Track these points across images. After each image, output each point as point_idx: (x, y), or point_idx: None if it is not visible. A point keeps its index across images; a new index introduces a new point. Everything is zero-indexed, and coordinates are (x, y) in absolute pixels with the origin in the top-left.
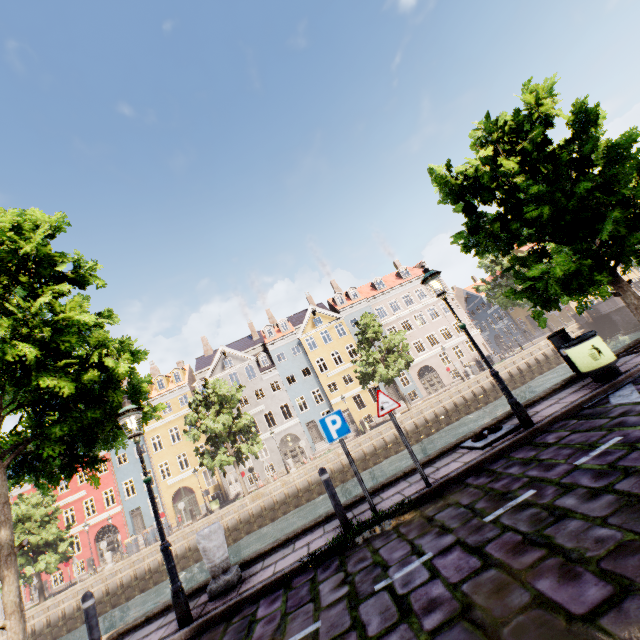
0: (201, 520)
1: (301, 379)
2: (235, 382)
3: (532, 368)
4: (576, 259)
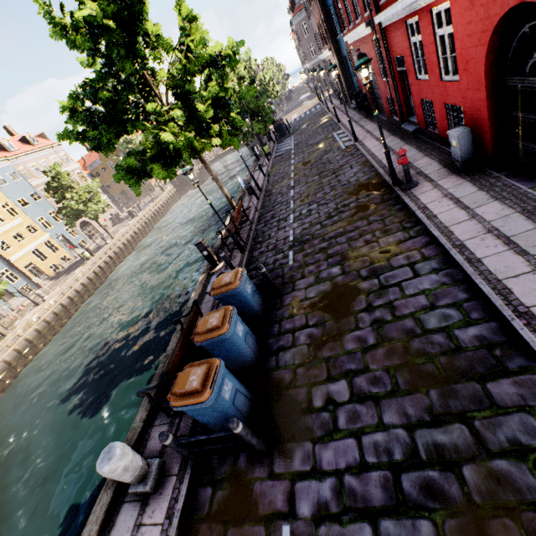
0: None
1: None
2: None
3: (165, 207)
4: (261, 123)
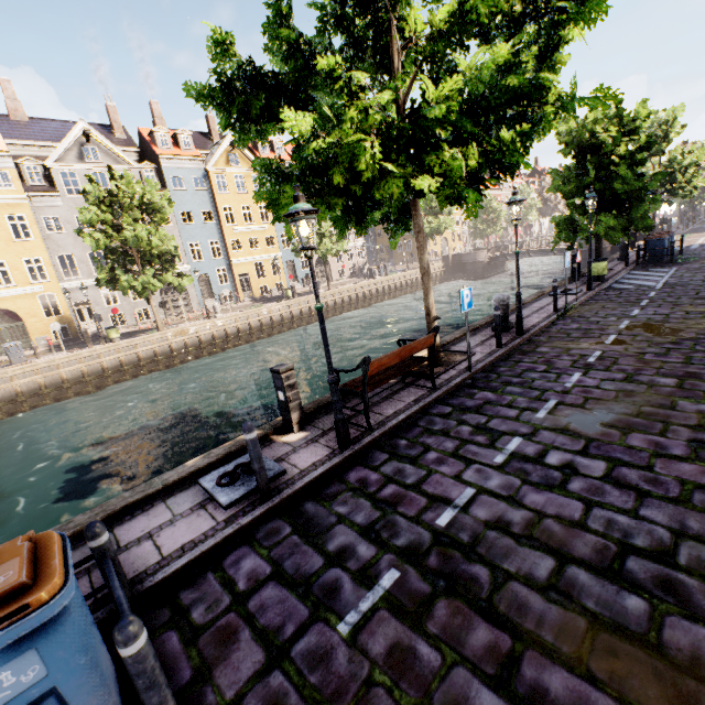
0: (107, 346)
1: (200, 222)
2: (166, 192)
3: (414, 285)
4: (618, 221)
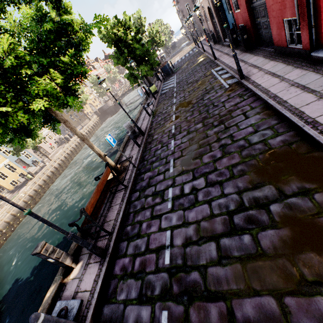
0: None
1: None
2: None
3: (91, 132)
4: (147, 66)
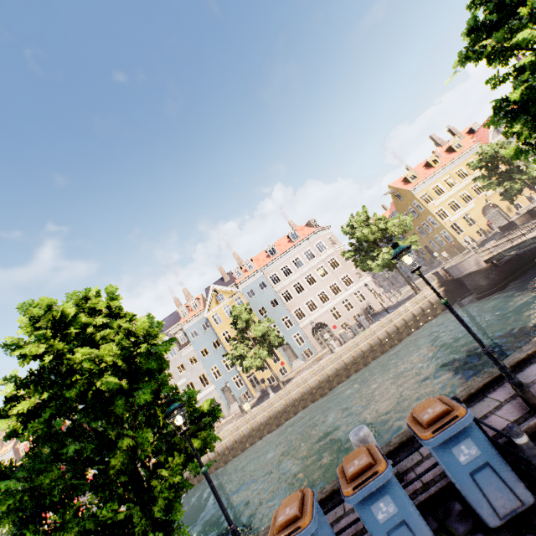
0: None
1: (213, 351)
2: None
3: (391, 336)
4: None
